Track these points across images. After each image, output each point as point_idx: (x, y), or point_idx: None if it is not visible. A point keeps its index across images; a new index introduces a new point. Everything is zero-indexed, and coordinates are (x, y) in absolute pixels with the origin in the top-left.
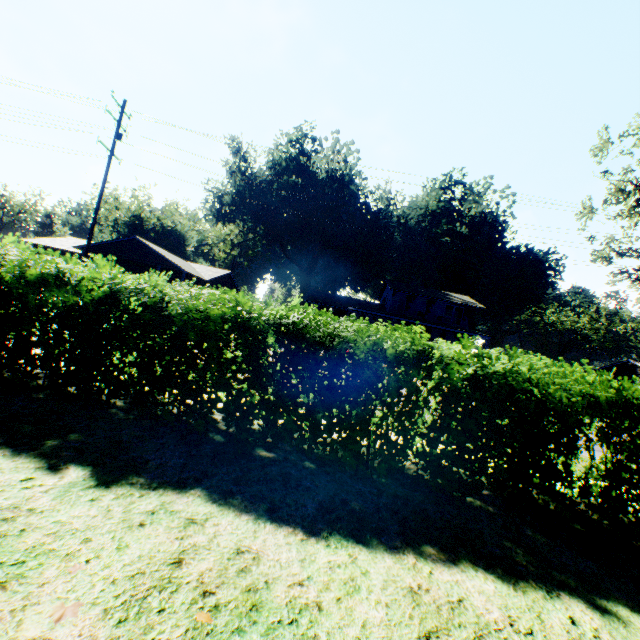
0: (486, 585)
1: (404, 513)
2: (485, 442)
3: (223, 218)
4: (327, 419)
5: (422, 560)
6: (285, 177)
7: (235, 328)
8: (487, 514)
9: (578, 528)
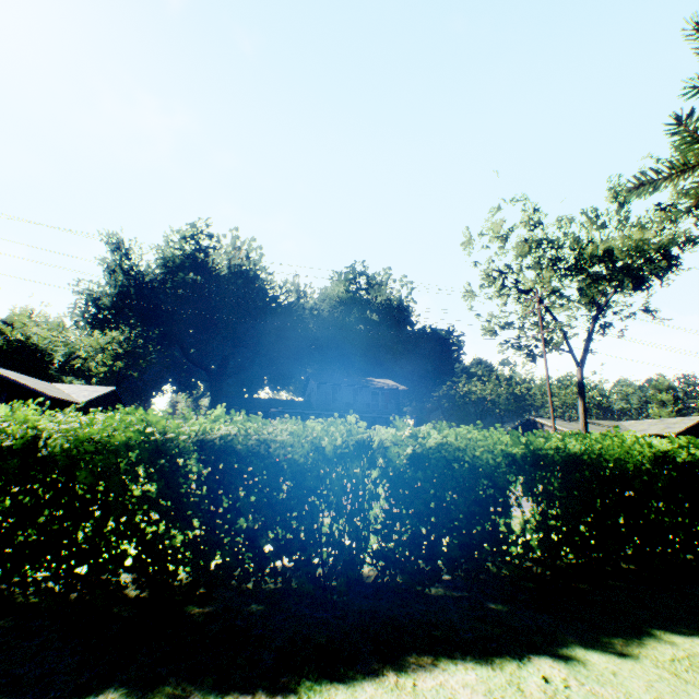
0: (468, 675)
1: (374, 628)
2: (436, 522)
3: (102, 324)
4: (273, 541)
5: (403, 674)
6: (181, 274)
7: (145, 455)
8: (453, 600)
9: (530, 586)
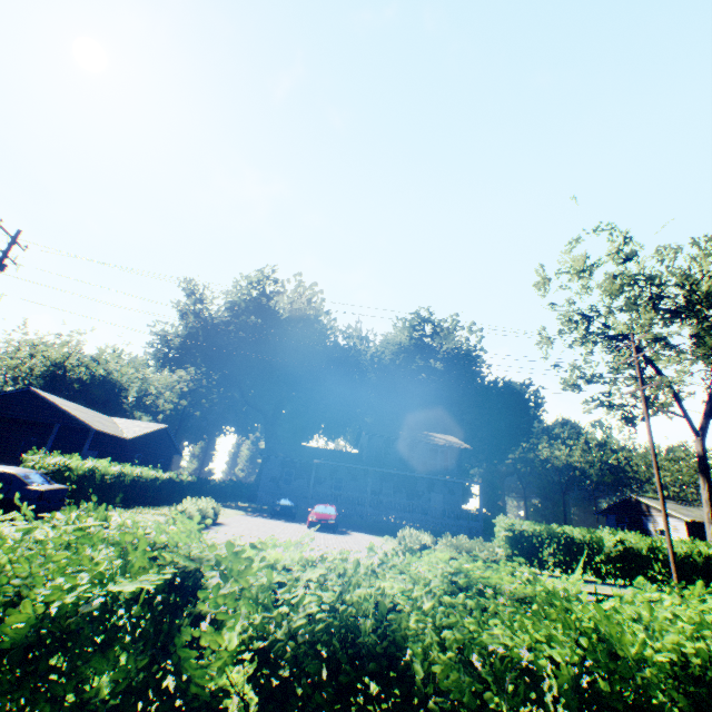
0: None
1: None
2: None
3: (169, 362)
4: None
5: None
6: (244, 317)
7: None
8: None
9: None
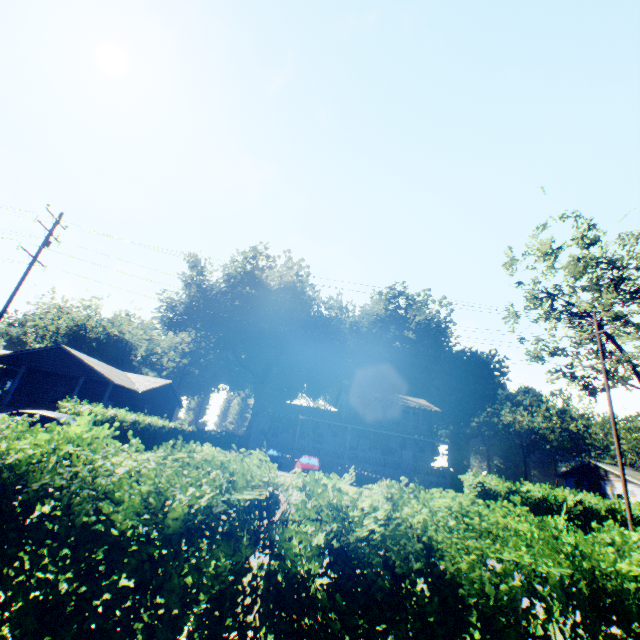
0: None
1: None
2: None
3: (174, 326)
4: None
5: None
6: (239, 288)
7: None
8: None
9: None
